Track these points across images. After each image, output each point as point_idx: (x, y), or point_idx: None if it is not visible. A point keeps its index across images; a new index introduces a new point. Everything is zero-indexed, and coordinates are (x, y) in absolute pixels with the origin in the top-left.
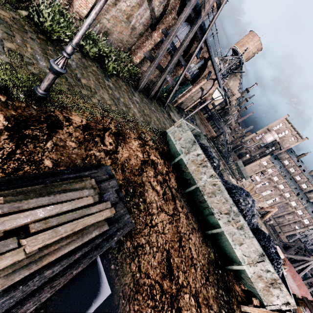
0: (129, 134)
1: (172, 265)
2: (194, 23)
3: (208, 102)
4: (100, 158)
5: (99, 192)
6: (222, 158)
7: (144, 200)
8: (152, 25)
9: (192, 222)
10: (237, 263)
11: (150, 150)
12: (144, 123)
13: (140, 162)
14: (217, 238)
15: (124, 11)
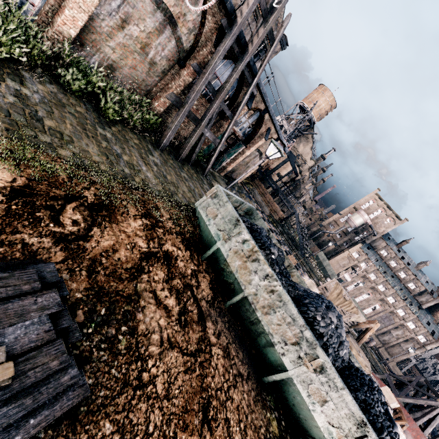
0: (126, 208)
1: None
2: (239, 60)
3: (261, 162)
4: (38, 248)
5: None
6: (295, 249)
7: (131, 329)
8: (180, 60)
9: (237, 362)
10: None
11: (165, 235)
12: (163, 194)
13: (139, 256)
14: (283, 389)
15: (137, 39)
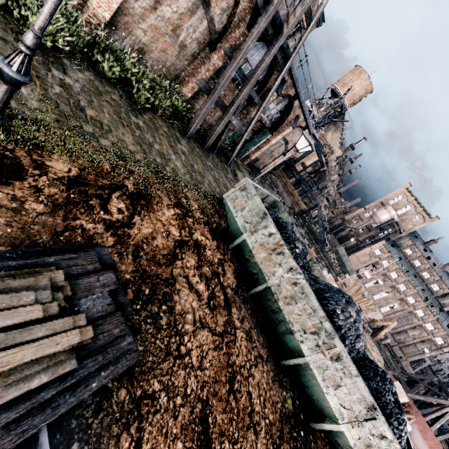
0: (160, 197)
1: (210, 431)
2: (272, 42)
3: (290, 155)
4: (93, 233)
5: (72, 296)
6: (315, 243)
7: (169, 309)
8: (210, 42)
9: (258, 346)
10: (331, 420)
11: (194, 225)
12: (191, 184)
13: (173, 243)
14: (299, 373)
15: (168, 20)
